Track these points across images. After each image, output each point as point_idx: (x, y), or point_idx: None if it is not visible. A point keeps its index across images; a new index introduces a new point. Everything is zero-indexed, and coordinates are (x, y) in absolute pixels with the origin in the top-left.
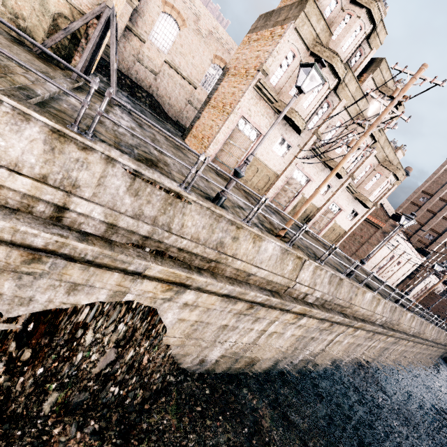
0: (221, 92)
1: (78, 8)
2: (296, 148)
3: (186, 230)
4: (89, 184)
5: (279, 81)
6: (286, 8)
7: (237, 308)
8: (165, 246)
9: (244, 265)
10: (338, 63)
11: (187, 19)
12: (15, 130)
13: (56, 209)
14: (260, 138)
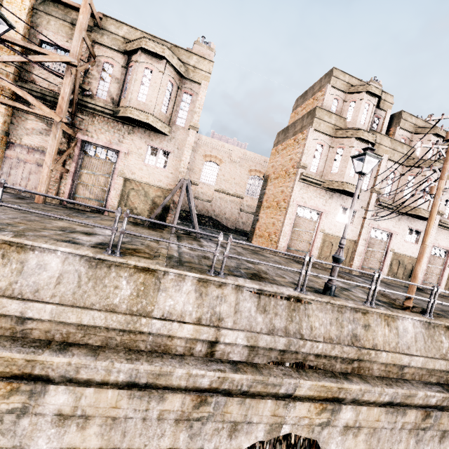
0: (269, 194)
1: (166, 188)
2: (360, 210)
3: (315, 332)
4: (229, 313)
5: (318, 167)
6: (298, 121)
7: (410, 420)
8: (302, 356)
9: (391, 357)
10: (364, 134)
11: (222, 158)
12: (177, 289)
13: (209, 345)
14: (322, 216)
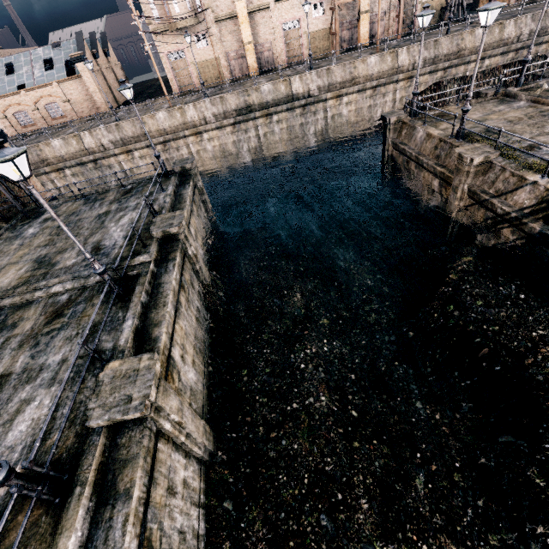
0: None
1: None
2: None
3: None
4: (523, 27)
5: None
6: None
7: None
8: (545, 31)
9: None
10: None
11: None
12: (509, 26)
13: (517, 39)
14: None
